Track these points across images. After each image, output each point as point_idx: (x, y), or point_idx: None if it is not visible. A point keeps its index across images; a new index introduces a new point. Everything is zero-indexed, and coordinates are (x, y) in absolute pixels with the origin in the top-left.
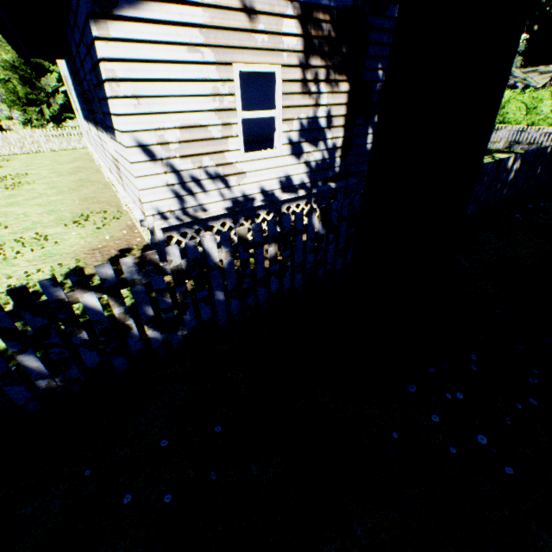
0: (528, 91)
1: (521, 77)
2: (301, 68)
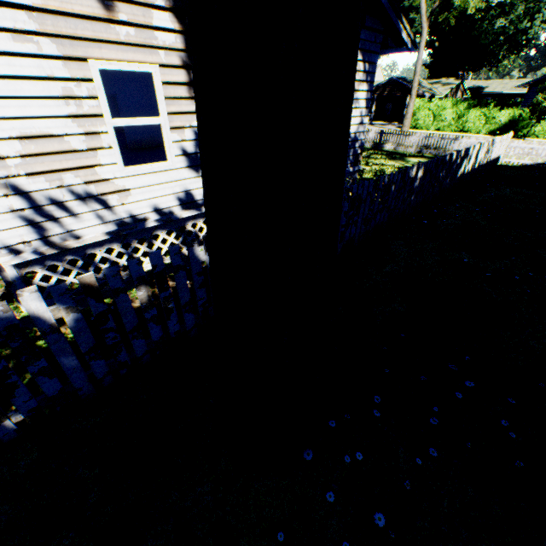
0: (434, 100)
1: (428, 87)
2: (186, 69)
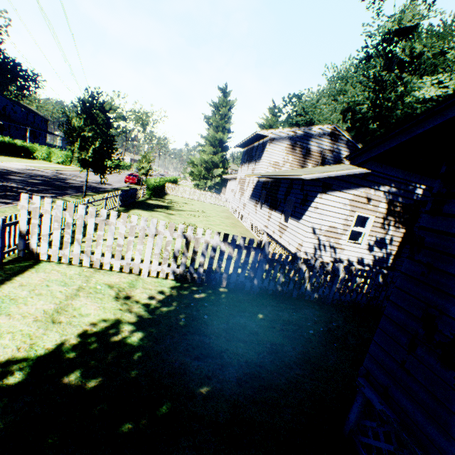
0: None
1: None
2: (383, 219)
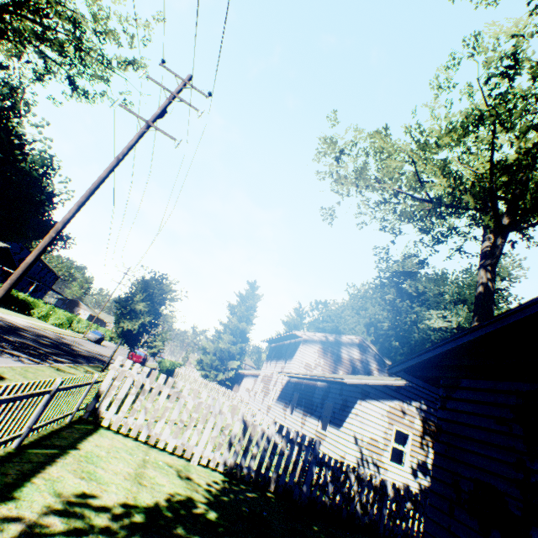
0: None
1: None
2: (420, 437)
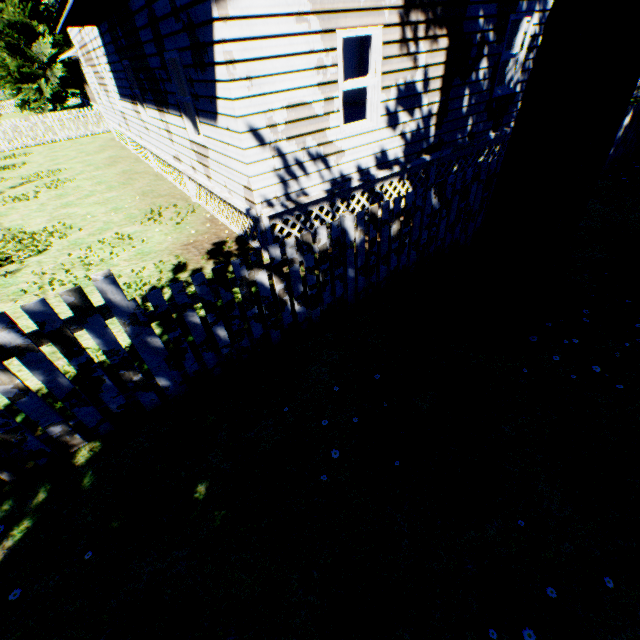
0: None
1: None
2: (401, 27)
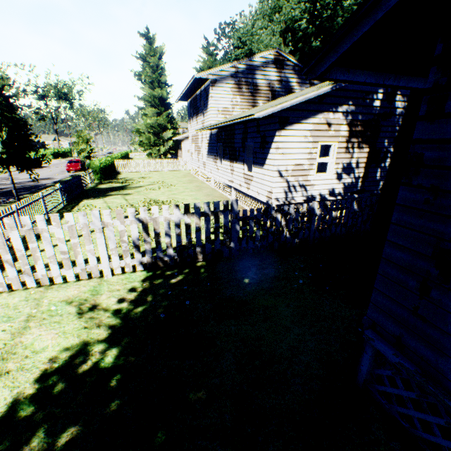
0: None
1: None
2: (346, 143)
